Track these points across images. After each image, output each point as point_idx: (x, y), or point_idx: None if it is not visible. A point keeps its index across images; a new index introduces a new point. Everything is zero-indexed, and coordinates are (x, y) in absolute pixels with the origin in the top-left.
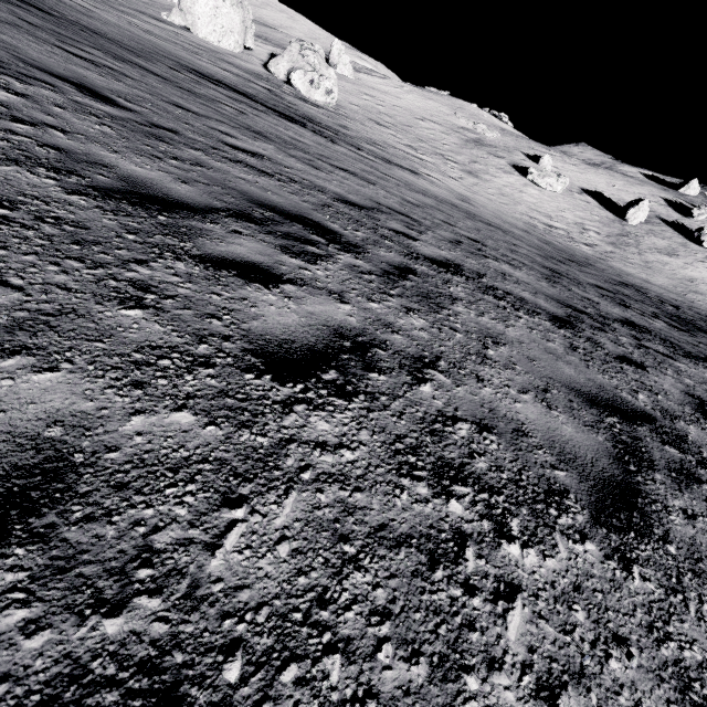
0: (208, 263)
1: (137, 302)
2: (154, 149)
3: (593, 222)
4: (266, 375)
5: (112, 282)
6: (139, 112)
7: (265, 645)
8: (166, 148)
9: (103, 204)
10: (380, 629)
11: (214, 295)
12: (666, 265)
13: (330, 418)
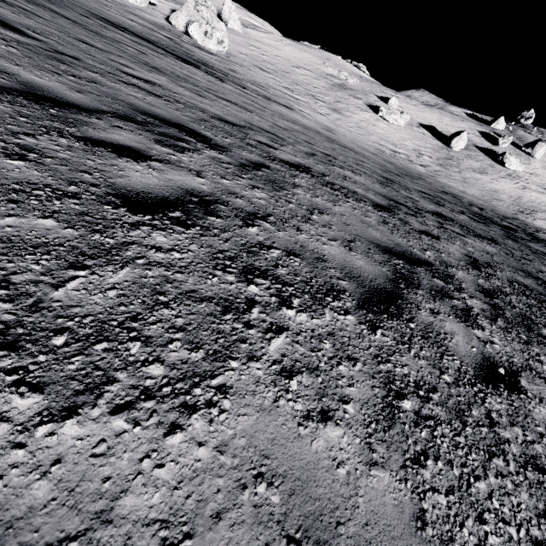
0: (88, 142)
1: (21, 157)
2: (54, 68)
3: (427, 149)
4: (122, 208)
5: (1, 143)
6: (45, 41)
7: (86, 333)
8: (66, 68)
9: (1, 97)
10: (175, 335)
11: (89, 160)
12: (478, 181)
13: (169, 235)
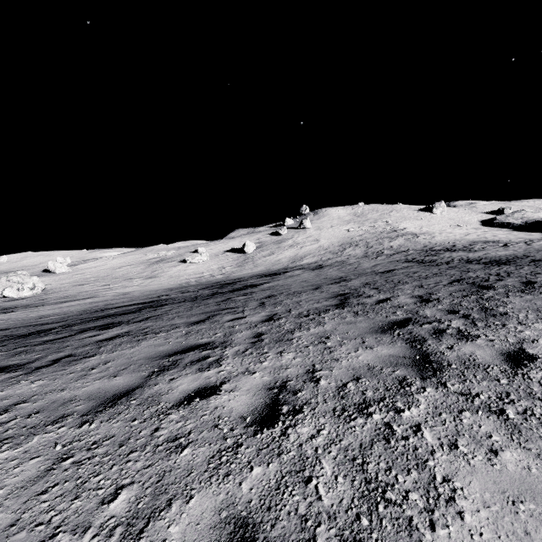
0: None
1: None
2: None
3: (229, 262)
4: None
5: None
6: None
7: None
8: None
9: None
10: None
11: None
12: (267, 260)
13: None
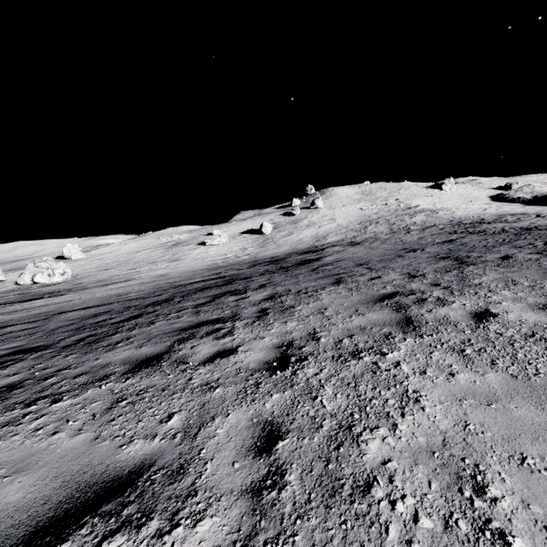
0: None
1: None
2: None
3: (249, 243)
4: None
5: None
6: None
7: None
8: None
9: None
10: None
11: None
12: (288, 240)
13: None
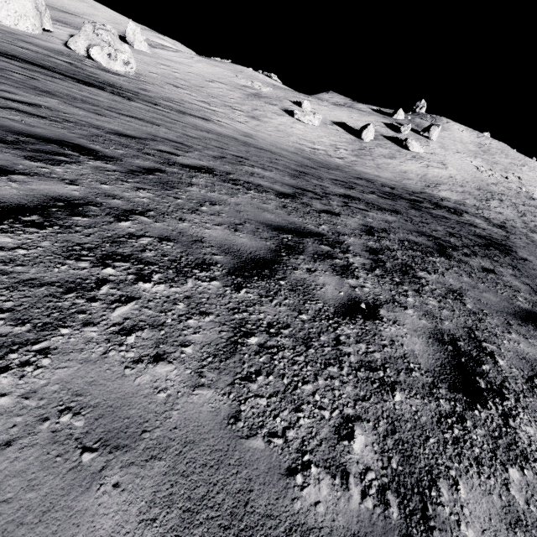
0: None
1: None
2: None
3: (342, 143)
4: None
5: None
6: None
7: None
8: None
9: None
10: None
11: None
12: (389, 165)
13: (17, 236)
